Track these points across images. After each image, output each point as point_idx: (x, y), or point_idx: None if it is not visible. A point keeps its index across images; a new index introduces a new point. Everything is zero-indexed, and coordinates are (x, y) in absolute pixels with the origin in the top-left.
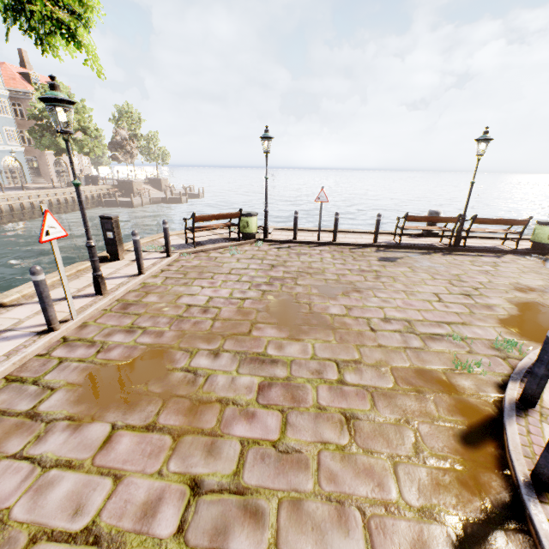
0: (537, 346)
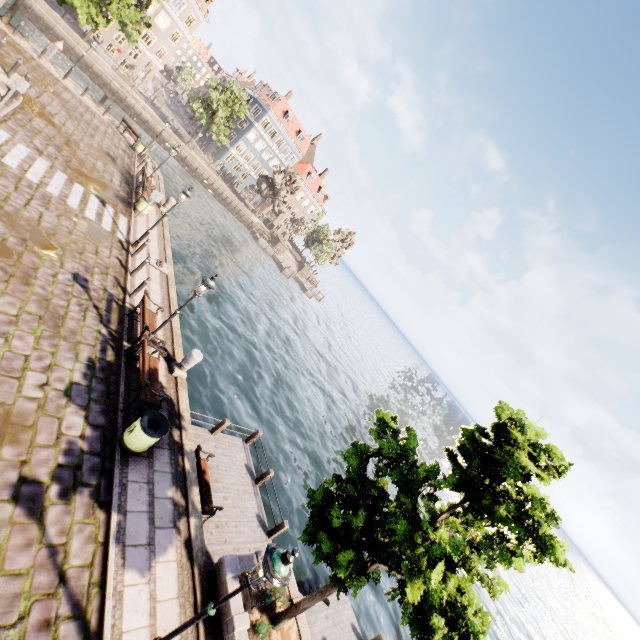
0: None
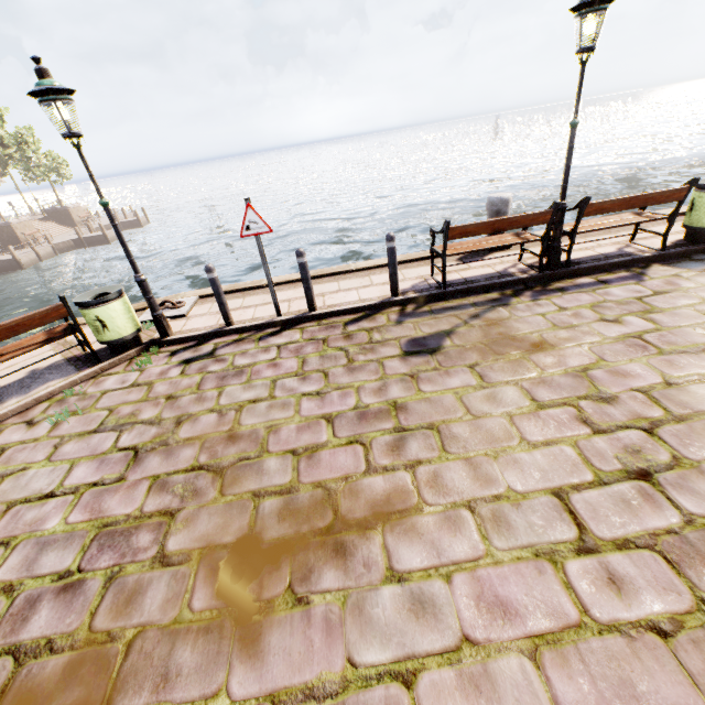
0: None
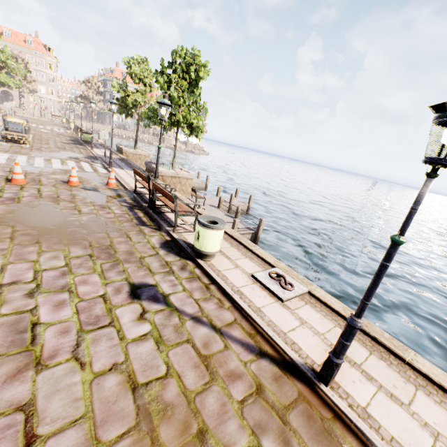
0: None
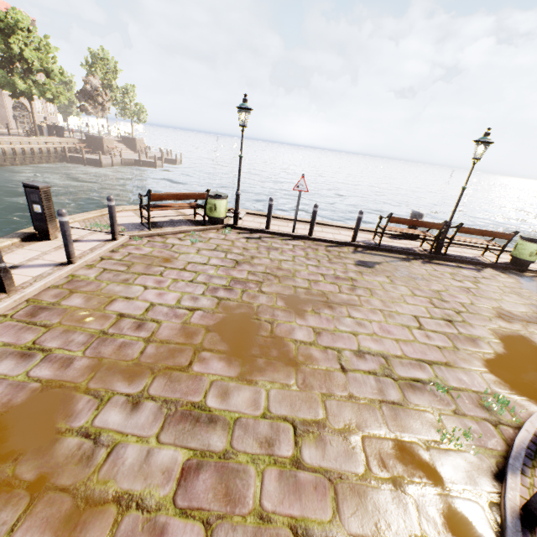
0: (530, 404)
